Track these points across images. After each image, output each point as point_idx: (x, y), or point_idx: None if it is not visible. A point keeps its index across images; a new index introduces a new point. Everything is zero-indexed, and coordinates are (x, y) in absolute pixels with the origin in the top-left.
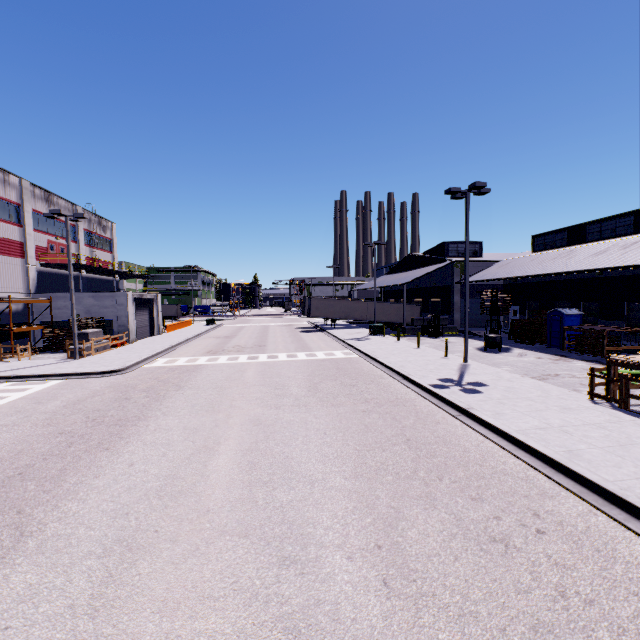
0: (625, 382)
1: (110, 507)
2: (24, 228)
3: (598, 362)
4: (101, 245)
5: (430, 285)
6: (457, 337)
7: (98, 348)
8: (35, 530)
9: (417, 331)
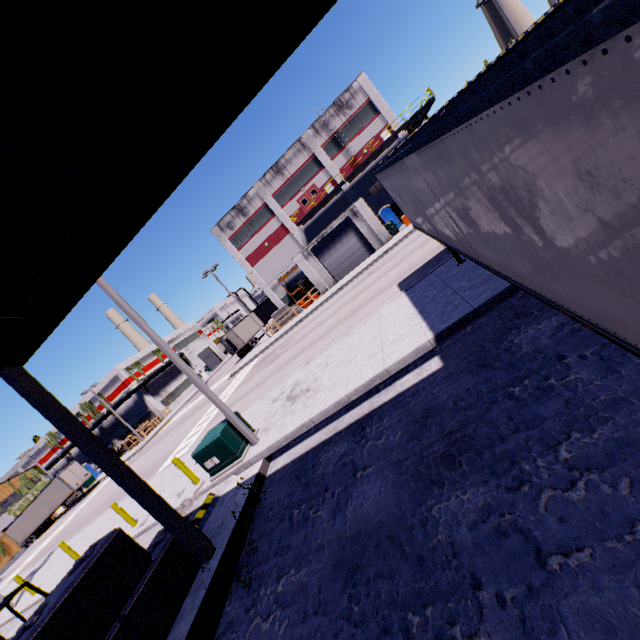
0: None
1: None
2: (276, 215)
3: None
4: (358, 126)
5: None
6: None
7: (287, 319)
8: None
9: None
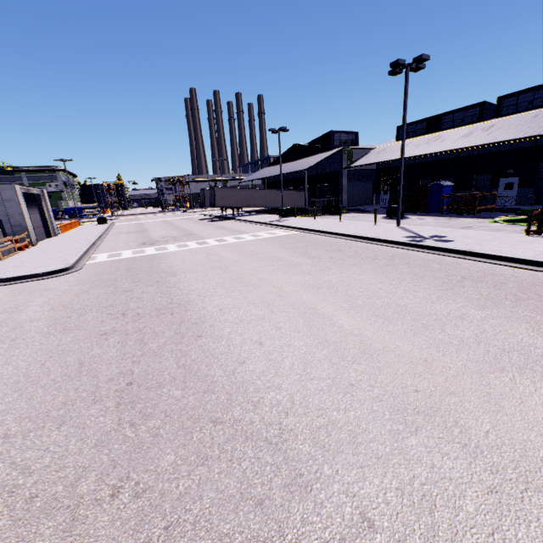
0: None
1: (320, 385)
2: None
3: (477, 218)
4: None
5: (317, 172)
6: (352, 213)
7: (3, 252)
8: (278, 433)
9: (318, 212)
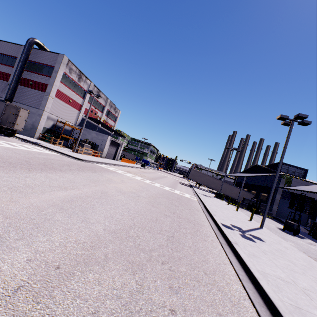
0: None
1: None
2: (84, 100)
3: None
4: (112, 118)
5: (263, 184)
6: (269, 219)
7: (86, 152)
8: None
9: (244, 206)
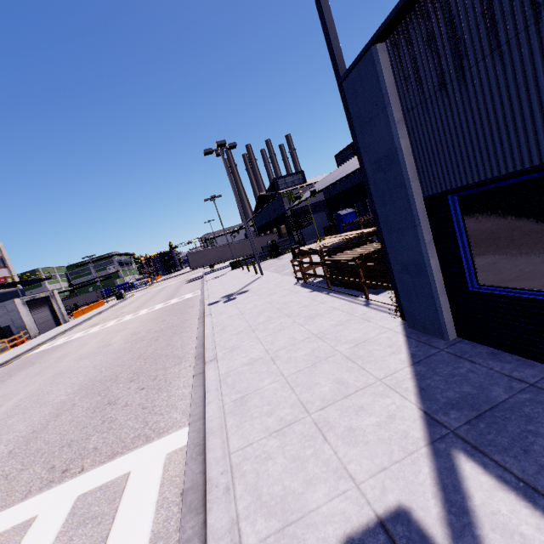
0: (300, 265)
1: None
2: None
3: None
4: None
5: (276, 216)
6: None
7: None
8: None
9: (267, 256)
